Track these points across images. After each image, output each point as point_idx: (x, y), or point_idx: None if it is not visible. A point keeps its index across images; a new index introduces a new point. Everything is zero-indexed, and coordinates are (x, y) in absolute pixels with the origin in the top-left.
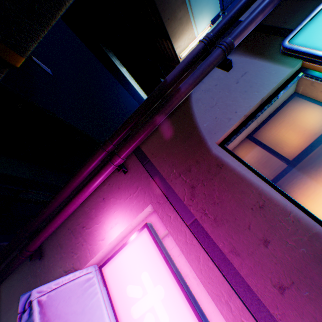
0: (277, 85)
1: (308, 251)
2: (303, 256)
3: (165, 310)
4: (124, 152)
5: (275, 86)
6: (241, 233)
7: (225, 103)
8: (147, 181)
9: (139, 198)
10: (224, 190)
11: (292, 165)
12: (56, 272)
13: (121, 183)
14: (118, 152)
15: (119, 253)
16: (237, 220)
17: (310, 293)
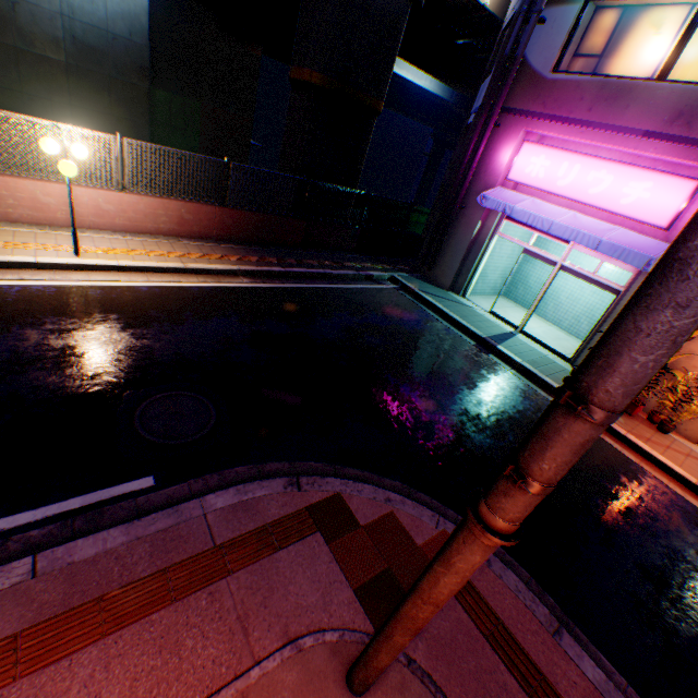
0: (574, 19)
1: (596, 91)
2: (594, 94)
3: (547, 161)
4: (495, 113)
5: (572, 21)
6: (570, 105)
7: (547, 47)
8: (515, 121)
9: (514, 132)
10: (558, 93)
11: (598, 59)
12: (479, 204)
13: (498, 135)
14: (493, 115)
15: (514, 165)
16: (567, 101)
17: (598, 104)
